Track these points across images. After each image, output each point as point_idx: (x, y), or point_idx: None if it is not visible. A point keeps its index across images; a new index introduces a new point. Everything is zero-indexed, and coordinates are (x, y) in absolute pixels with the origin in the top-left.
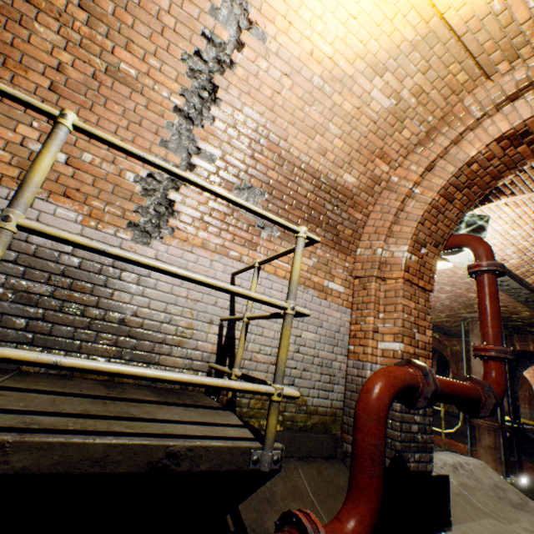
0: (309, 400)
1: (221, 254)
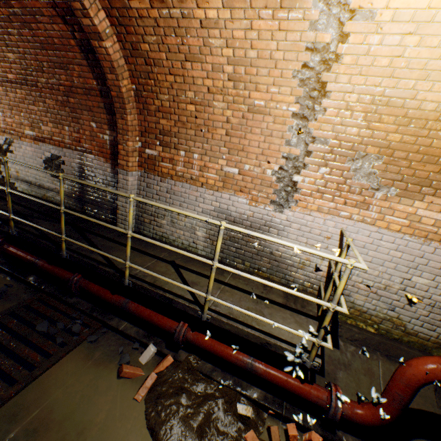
0: (408, 325)
1: (332, 215)
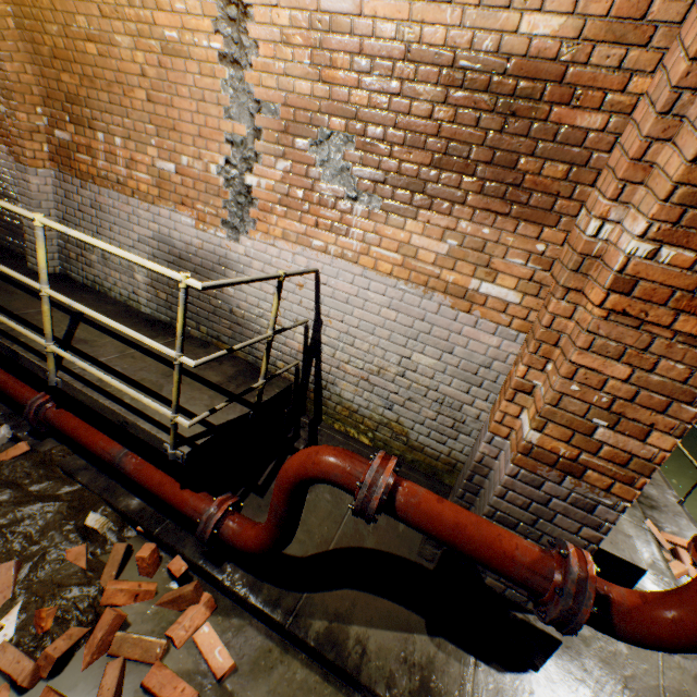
0: (412, 433)
1: (303, 246)
